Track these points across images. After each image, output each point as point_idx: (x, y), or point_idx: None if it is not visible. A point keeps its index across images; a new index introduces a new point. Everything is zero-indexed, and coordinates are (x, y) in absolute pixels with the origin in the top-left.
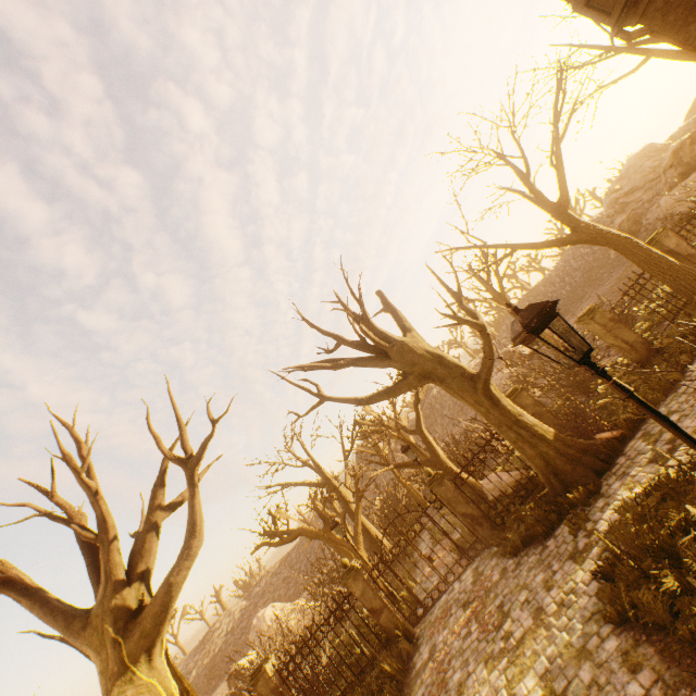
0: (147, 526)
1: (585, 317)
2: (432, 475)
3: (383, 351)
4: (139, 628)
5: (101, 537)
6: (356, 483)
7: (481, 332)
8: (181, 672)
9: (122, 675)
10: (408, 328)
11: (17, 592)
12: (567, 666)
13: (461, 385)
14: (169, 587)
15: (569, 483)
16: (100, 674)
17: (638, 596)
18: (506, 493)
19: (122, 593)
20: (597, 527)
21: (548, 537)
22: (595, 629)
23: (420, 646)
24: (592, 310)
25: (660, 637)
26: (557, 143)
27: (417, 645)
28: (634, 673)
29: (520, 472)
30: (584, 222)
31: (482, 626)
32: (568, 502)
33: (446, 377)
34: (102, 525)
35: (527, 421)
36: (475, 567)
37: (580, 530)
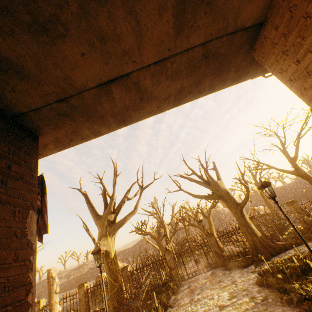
0: (122, 200)
1: (289, 202)
2: (208, 232)
3: (208, 182)
4: (114, 226)
5: (111, 197)
6: (175, 226)
7: (246, 189)
8: (67, 274)
9: (105, 236)
10: (219, 178)
11: (87, 200)
12: (239, 291)
13: (232, 205)
14: (125, 219)
15: (260, 254)
16: (99, 233)
17: (269, 279)
18: (233, 254)
19: (111, 215)
20: (264, 267)
21: (245, 268)
22: (252, 286)
23: (183, 285)
24: (293, 201)
25: (271, 288)
26: (299, 138)
27: (182, 285)
28: (259, 293)
29: (242, 247)
30: (300, 168)
31: (211, 283)
32: (257, 259)
33: (227, 200)
34: (113, 194)
35: (252, 227)
36: (213, 271)
37: (258, 266)
